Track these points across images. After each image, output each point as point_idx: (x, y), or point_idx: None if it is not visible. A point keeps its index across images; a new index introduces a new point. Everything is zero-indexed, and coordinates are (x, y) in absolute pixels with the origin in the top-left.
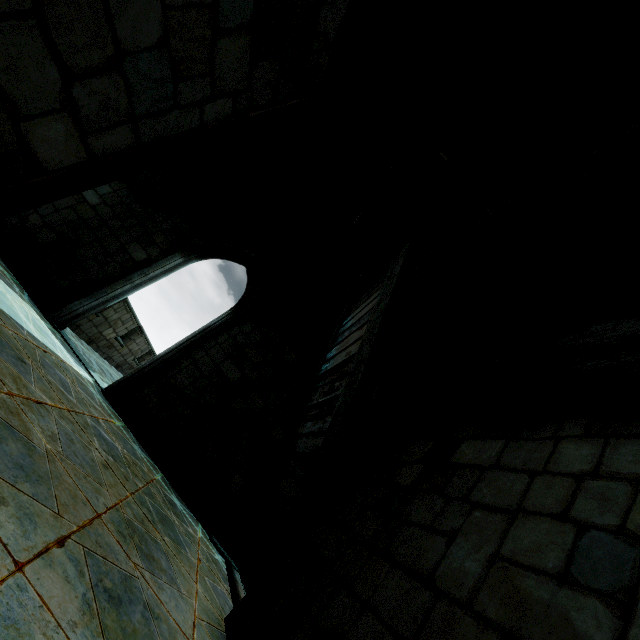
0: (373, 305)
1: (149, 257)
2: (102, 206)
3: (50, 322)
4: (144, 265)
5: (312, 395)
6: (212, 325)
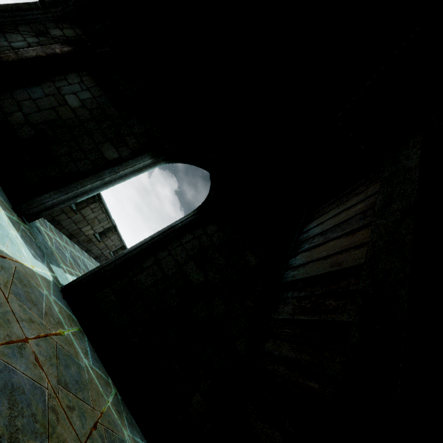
0: (363, 208)
1: (120, 157)
2: (81, 109)
3: (17, 213)
4: (115, 164)
5: (279, 305)
6: (176, 225)
